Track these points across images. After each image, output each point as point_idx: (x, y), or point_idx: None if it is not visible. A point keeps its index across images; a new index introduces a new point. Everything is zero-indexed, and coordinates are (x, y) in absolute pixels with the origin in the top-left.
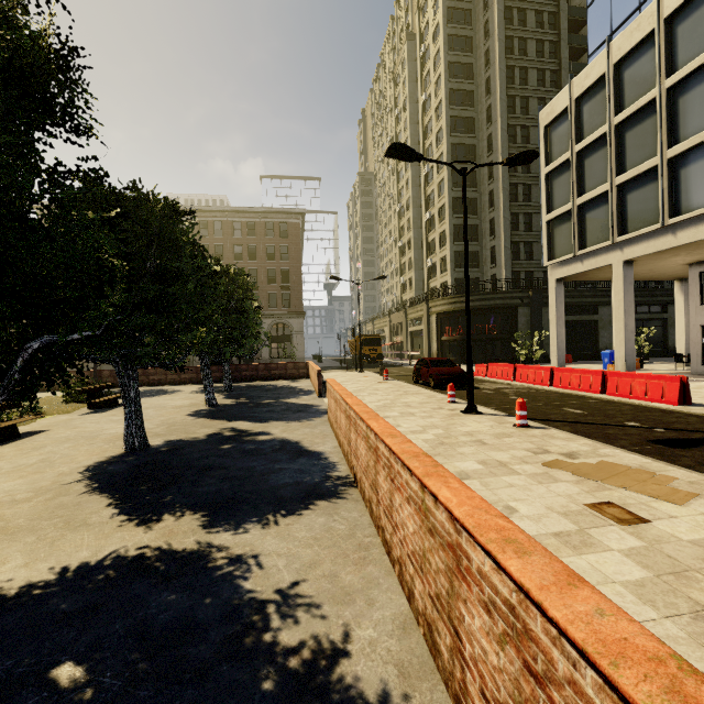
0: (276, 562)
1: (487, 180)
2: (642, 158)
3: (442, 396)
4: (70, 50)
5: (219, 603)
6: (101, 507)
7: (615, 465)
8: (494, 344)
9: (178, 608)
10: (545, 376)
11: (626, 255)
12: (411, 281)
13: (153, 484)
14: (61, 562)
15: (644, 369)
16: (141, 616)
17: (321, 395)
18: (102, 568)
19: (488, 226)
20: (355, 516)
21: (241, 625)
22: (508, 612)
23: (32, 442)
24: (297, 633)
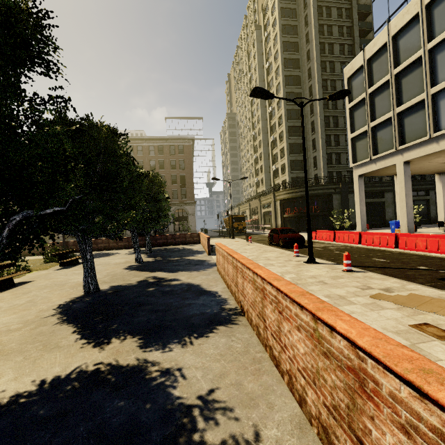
0: (195, 374)
1: (310, 115)
2: (414, 95)
3: (289, 252)
4: (43, 15)
5: (156, 408)
6: (68, 334)
7: (421, 296)
8: (318, 219)
9: (126, 413)
10: (355, 238)
11: (405, 158)
12: (263, 180)
13: (103, 316)
14: (40, 376)
15: (417, 232)
16: (99, 420)
17: (210, 254)
18: (70, 380)
19: (311, 143)
20: (247, 337)
21: (175, 426)
22: (439, 439)
23: (22, 289)
24: (218, 433)
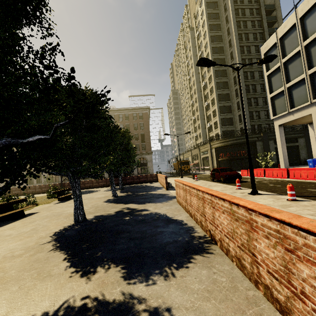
0: None
1: (234, 85)
2: None
3: (231, 186)
4: None
5: None
6: (60, 261)
7: None
8: (245, 160)
9: None
10: (283, 173)
11: None
12: (200, 134)
13: (89, 243)
14: (29, 312)
15: None
16: None
17: (167, 189)
18: None
19: (236, 105)
20: (228, 269)
21: None
22: None
23: (30, 219)
24: None
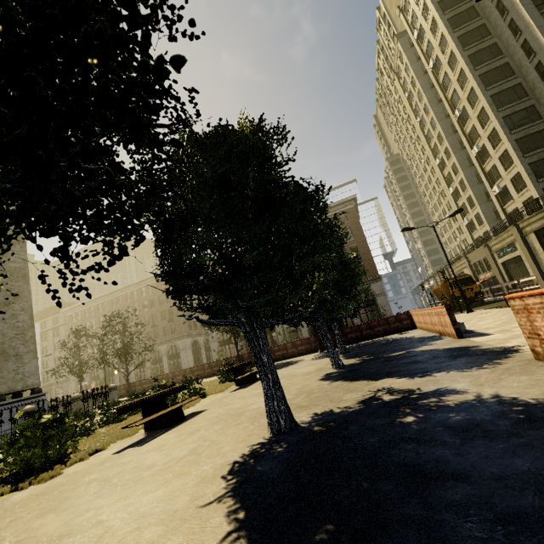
0: None
1: (541, 82)
2: None
3: None
4: None
5: None
6: None
7: None
8: None
9: None
10: None
11: None
12: (478, 216)
13: (335, 525)
14: None
15: None
16: None
17: (461, 335)
18: None
19: None
20: None
21: None
22: None
23: (191, 425)
24: None
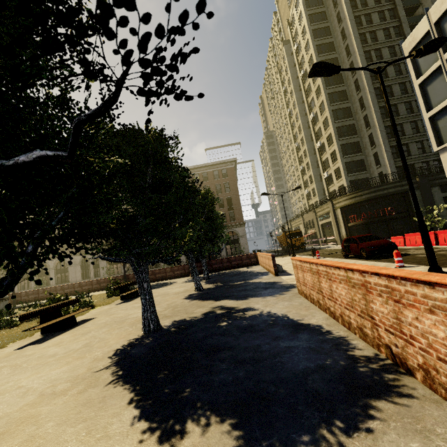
0: None
1: (360, 110)
2: None
3: (384, 263)
4: None
5: None
6: (123, 405)
7: None
8: (394, 223)
9: None
10: None
11: None
12: (314, 190)
13: (169, 371)
14: None
15: None
16: None
17: (277, 274)
18: None
19: (368, 140)
20: None
21: None
22: None
23: (83, 328)
24: None
